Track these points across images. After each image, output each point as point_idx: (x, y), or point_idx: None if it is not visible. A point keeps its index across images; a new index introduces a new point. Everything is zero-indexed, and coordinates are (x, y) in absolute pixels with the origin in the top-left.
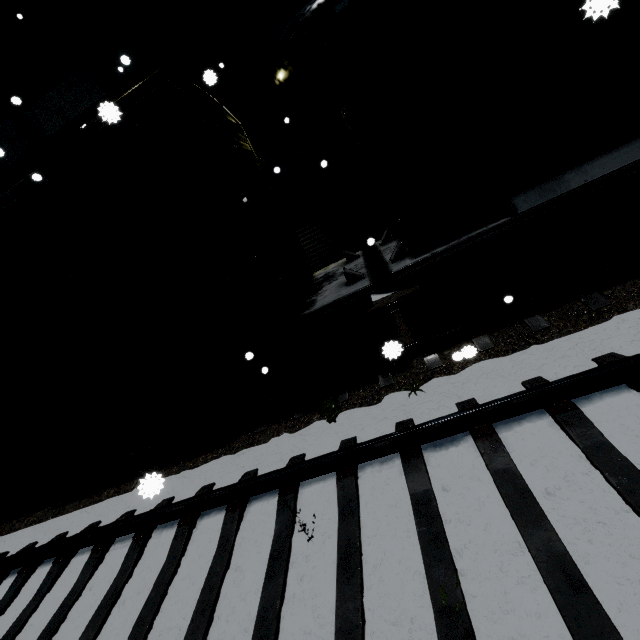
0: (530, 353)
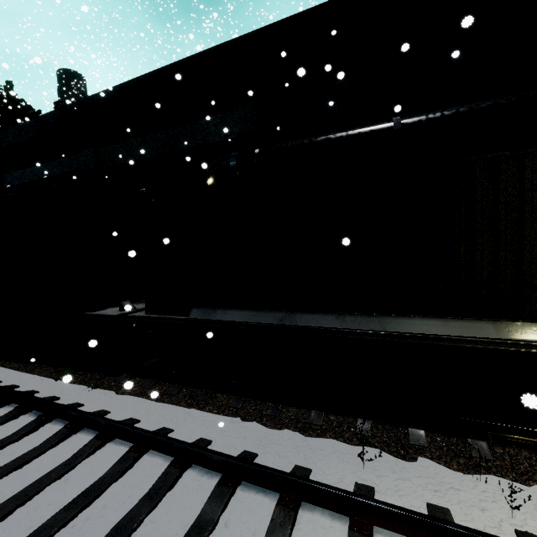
0: (145, 402)
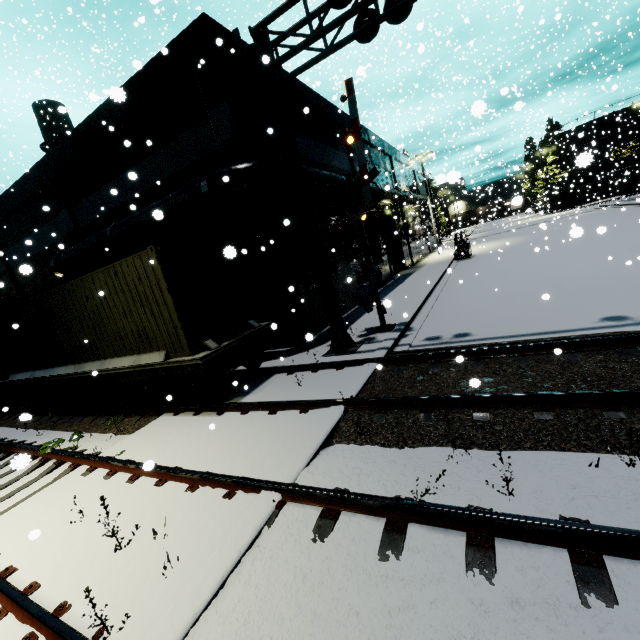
0: None
